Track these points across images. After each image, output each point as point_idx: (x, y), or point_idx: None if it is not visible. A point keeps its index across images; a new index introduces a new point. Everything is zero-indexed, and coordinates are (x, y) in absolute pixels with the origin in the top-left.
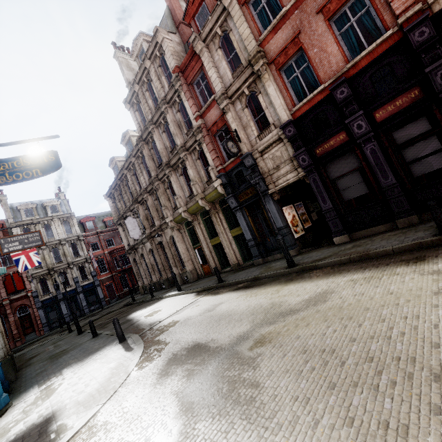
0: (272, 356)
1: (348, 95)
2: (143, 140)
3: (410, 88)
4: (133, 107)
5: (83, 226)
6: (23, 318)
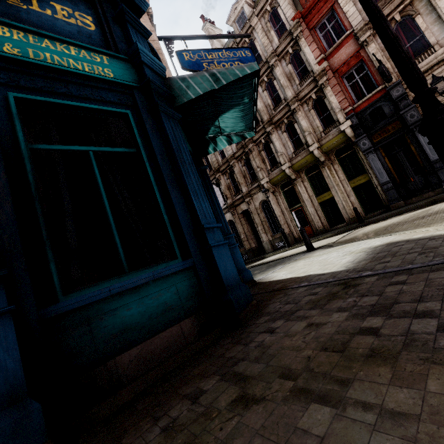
0: None
1: None
2: None
3: None
4: None
5: None
6: None
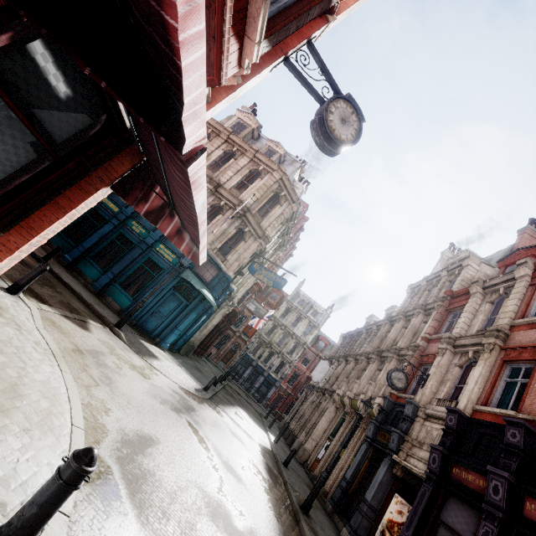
0: (178, 418)
1: (517, 445)
2: (391, 321)
3: None
4: (411, 293)
5: (317, 341)
6: (231, 351)
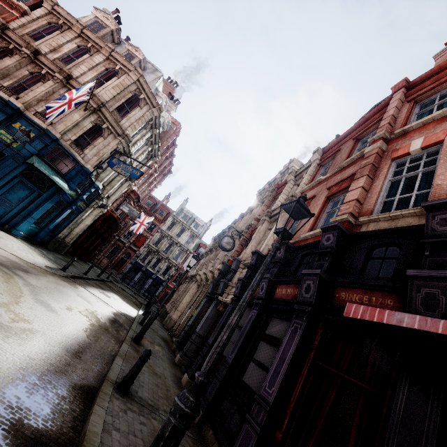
0: None
1: (280, 257)
2: (243, 217)
3: (298, 282)
4: (259, 196)
5: (198, 248)
6: (123, 260)
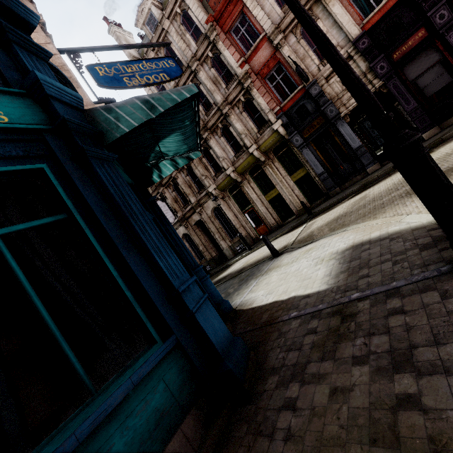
0: None
1: None
2: None
3: None
4: None
5: None
6: None
